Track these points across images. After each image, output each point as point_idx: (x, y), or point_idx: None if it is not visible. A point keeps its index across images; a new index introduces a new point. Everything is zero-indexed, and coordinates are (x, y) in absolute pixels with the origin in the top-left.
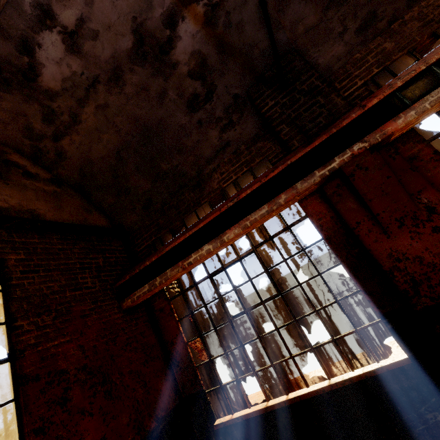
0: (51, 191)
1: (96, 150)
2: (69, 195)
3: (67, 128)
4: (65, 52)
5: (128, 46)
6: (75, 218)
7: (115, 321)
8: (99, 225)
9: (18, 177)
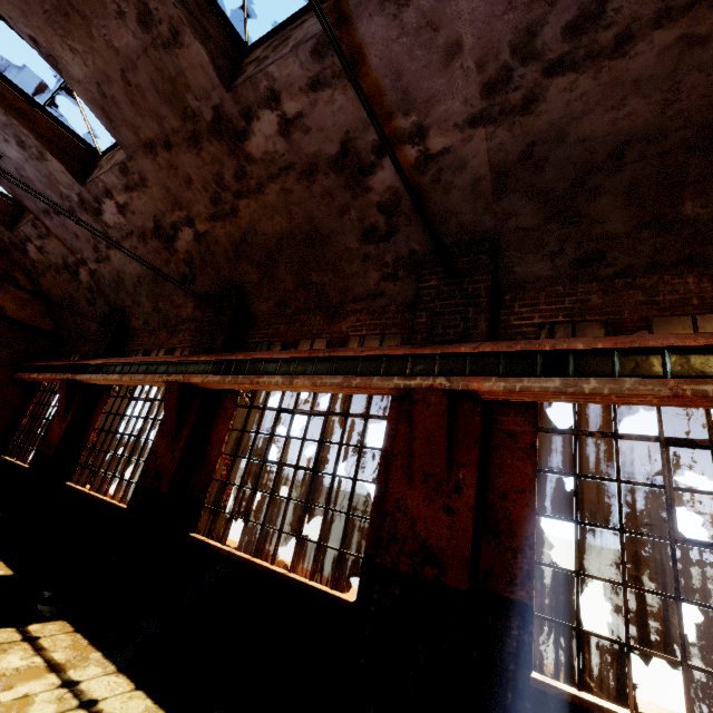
0: (26, 298)
1: (54, 291)
2: (37, 303)
3: (41, 275)
4: (38, 252)
5: (62, 263)
6: (28, 318)
7: (1, 380)
8: (43, 328)
9: (10, 286)
